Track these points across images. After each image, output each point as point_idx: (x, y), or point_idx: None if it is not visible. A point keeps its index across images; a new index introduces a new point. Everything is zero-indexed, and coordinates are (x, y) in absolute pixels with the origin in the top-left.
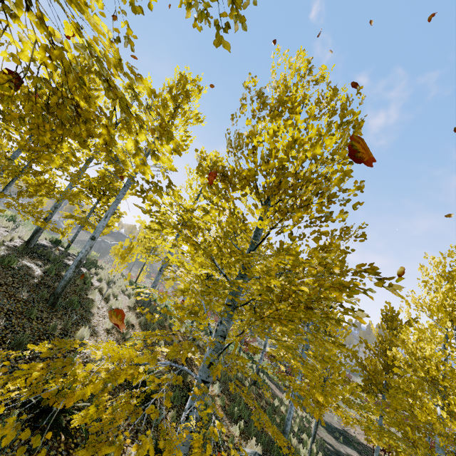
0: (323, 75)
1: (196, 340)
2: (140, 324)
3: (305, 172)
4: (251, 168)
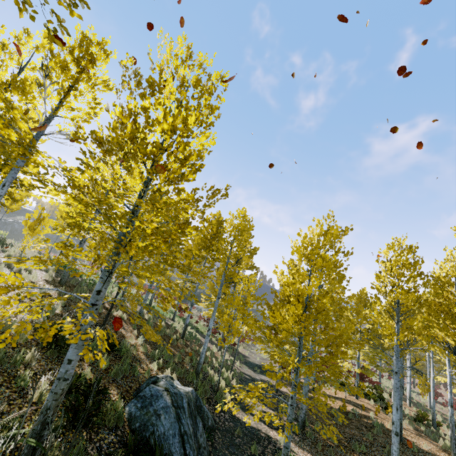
0: (205, 60)
1: (124, 306)
2: (59, 295)
3: (155, 142)
4: (113, 137)
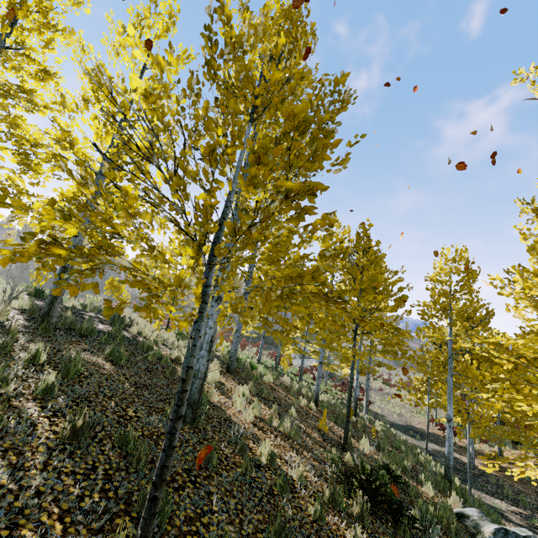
0: None
1: (291, 387)
2: (252, 394)
3: None
4: None
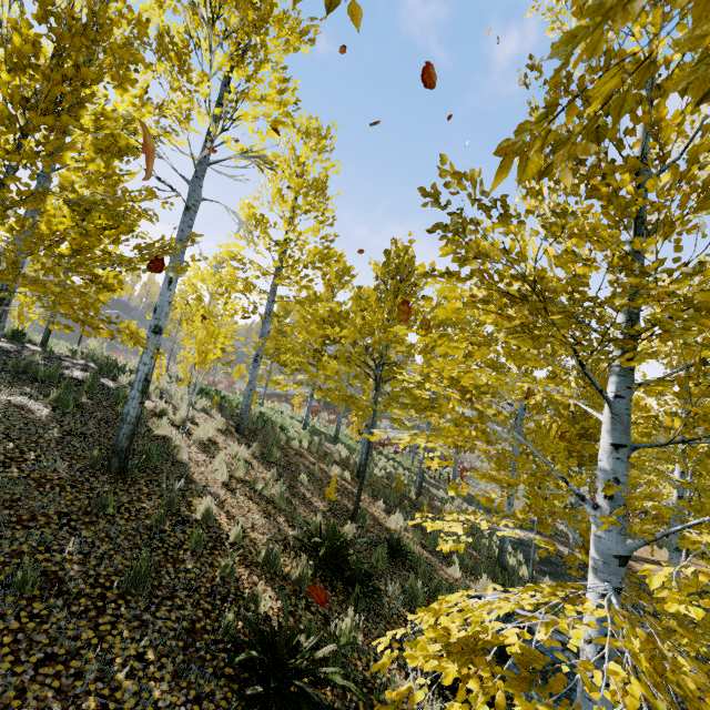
0: None
1: (330, 454)
2: (255, 457)
3: None
4: None
